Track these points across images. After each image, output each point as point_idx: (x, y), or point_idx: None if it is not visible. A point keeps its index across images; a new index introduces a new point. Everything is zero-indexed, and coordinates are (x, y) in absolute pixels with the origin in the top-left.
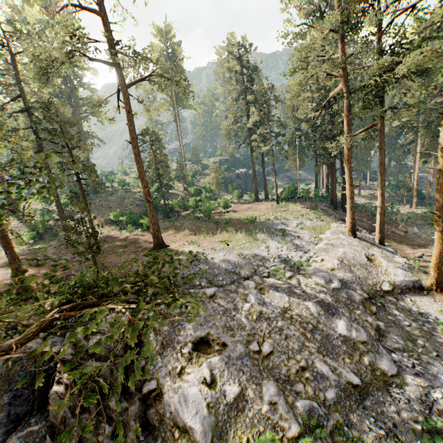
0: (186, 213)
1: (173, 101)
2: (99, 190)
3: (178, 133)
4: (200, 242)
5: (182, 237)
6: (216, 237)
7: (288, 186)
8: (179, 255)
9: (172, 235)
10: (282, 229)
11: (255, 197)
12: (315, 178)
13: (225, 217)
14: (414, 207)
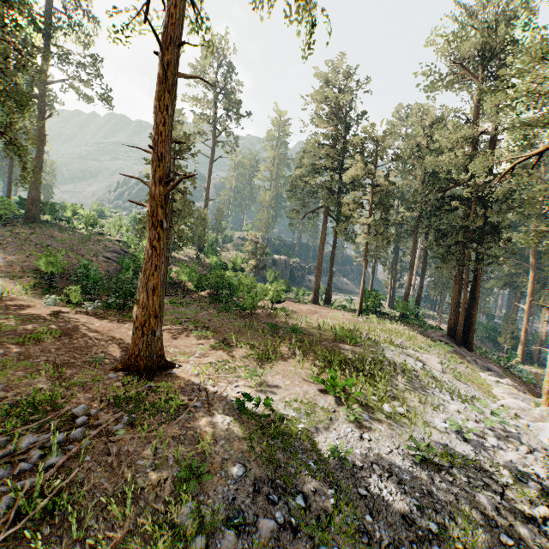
0: (199, 295)
1: (215, 130)
2: (41, 218)
3: (208, 176)
4: (260, 370)
5: (204, 345)
6: (295, 363)
7: (365, 292)
8: (213, 409)
9: (176, 333)
10: (426, 371)
11: (314, 297)
12: (405, 290)
13: (280, 318)
14: (523, 362)
